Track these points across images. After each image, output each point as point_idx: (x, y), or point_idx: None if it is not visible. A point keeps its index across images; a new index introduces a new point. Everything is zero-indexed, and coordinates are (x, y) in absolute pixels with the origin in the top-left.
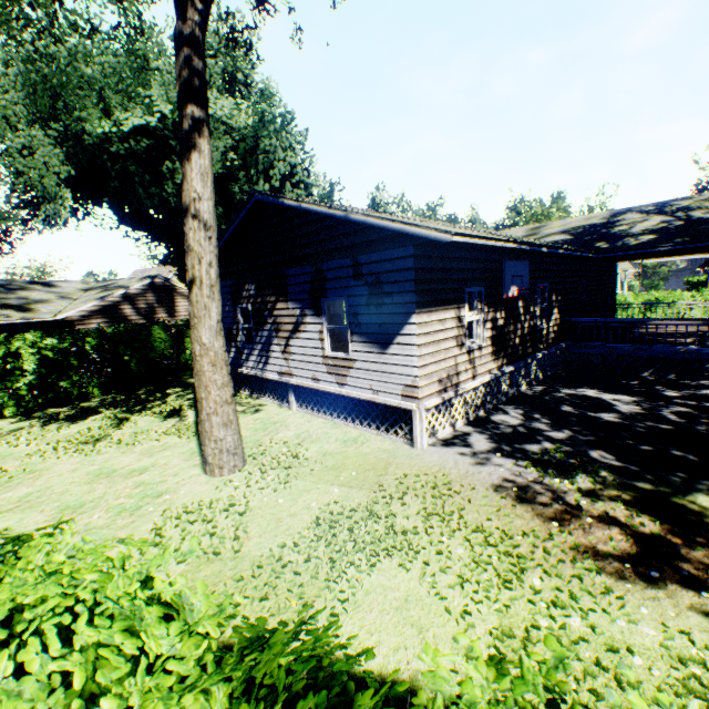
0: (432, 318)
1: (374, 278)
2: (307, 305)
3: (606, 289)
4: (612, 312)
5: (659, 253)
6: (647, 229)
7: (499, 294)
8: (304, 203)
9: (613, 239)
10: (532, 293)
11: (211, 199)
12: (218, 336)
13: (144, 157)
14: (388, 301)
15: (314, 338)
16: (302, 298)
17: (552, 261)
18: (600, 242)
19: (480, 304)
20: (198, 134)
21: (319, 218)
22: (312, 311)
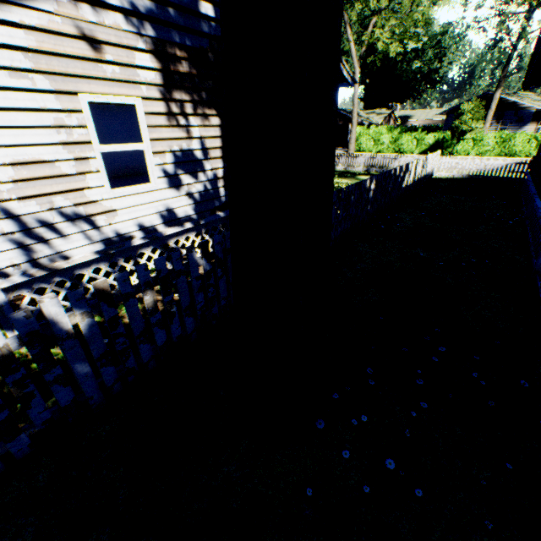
0: (531, 125)
1: (521, 116)
2: (493, 122)
3: None
4: None
5: None
6: None
7: None
8: (508, 97)
9: None
10: None
11: (497, 100)
12: (488, 126)
13: (402, 58)
14: (522, 121)
15: (492, 130)
16: (492, 120)
17: None
18: None
19: None
20: (501, 87)
21: (508, 100)
22: (495, 124)
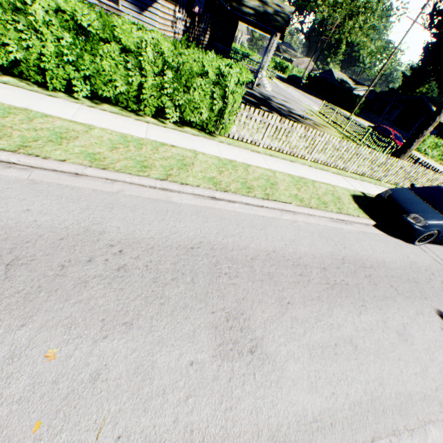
0: (166, 5)
1: None
2: None
3: (231, 35)
4: (229, 51)
5: (253, 24)
6: (252, 7)
7: (191, 8)
8: None
9: (239, 5)
10: (202, 16)
11: None
12: None
13: None
14: None
15: None
16: None
17: (214, 3)
18: (235, 3)
19: (183, 9)
20: None
21: None
22: None
